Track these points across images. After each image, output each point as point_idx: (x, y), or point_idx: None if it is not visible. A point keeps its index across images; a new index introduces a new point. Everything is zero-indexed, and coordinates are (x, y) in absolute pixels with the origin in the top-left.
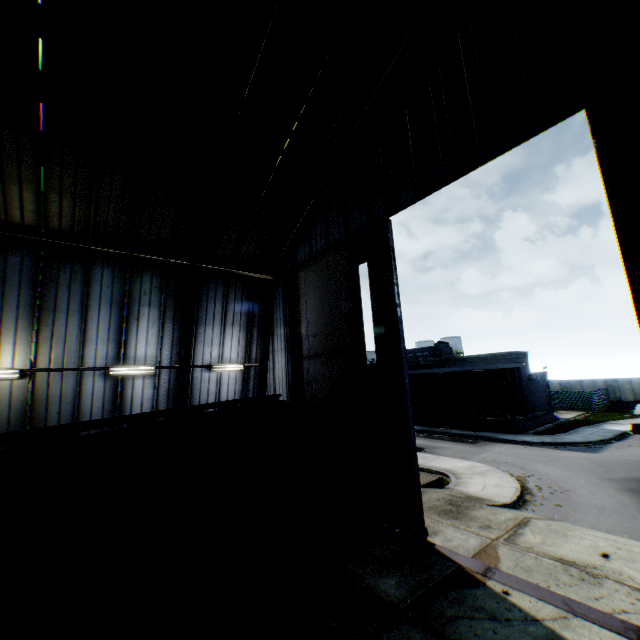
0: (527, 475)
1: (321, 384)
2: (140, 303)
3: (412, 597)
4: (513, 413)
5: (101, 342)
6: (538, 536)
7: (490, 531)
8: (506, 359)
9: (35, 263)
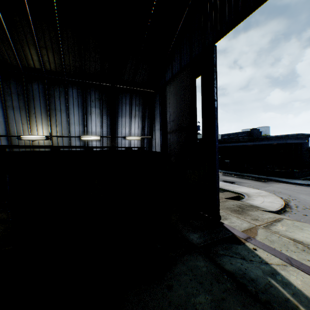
0: (291, 199)
1: (175, 146)
2: (91, 106)
3: (204, 243)
4: (292, 168)
5: (76, 125)
6: (284, 227)
7: (256, 222)
8: (294, 138)
9: (44, 87)
